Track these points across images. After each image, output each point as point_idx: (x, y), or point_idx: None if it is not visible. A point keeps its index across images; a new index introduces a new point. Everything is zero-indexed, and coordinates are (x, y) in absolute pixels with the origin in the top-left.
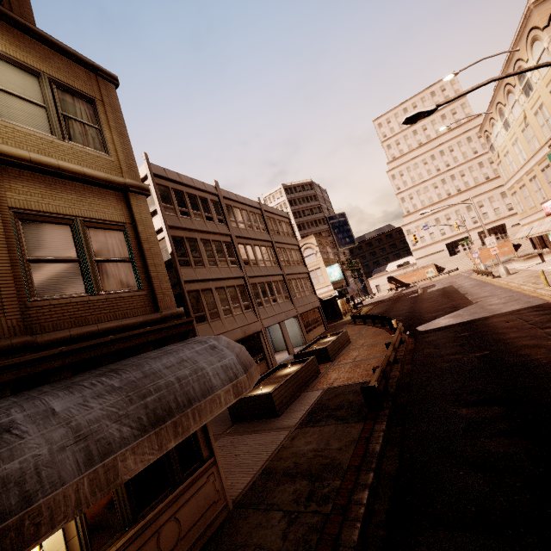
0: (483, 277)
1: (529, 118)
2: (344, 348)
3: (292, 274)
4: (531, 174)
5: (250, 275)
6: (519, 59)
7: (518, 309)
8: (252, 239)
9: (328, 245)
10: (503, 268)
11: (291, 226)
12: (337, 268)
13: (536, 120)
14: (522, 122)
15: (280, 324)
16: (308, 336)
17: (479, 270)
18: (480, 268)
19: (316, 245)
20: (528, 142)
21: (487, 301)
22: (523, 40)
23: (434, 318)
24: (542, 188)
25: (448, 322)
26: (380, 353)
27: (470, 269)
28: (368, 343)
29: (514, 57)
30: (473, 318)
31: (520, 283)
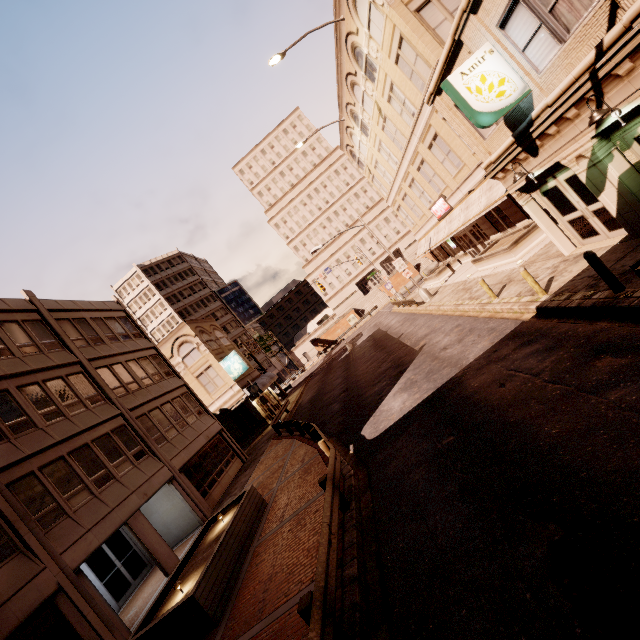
0: (406, 308)
1: (385, 109)
2: (253, 536)
3: (148, 402)
4: (408, 178)
5: (5, 464)
6: (348, 34)
7: (491, 348)
8: (12, 377)
9: (216, 329)
10: (423, 291)
11: (132, 321)
12: (236, 357)
13: (393, 109)
14: (379, 118)
15: (127, 524)
16: (210, 497)
17: (399, 302)
18: (399, 298)
19: (194, 336)
20: (393, 141)
21: (434, 343)
22: (344, 3)
23: (380, 399)
24: (425, 190)
25: (404, 405)
26: (311, 565)
27: (387, 302)
28: (291, 506)
29: (342, 33)
30: (435, 385)
31: (454, 304)
